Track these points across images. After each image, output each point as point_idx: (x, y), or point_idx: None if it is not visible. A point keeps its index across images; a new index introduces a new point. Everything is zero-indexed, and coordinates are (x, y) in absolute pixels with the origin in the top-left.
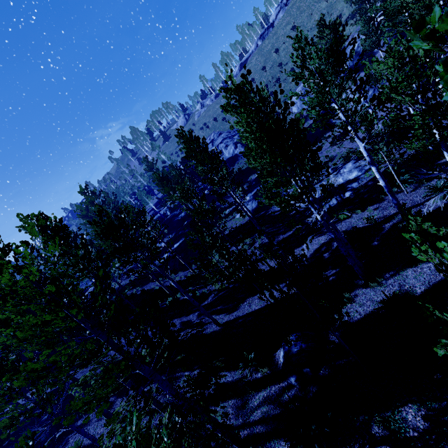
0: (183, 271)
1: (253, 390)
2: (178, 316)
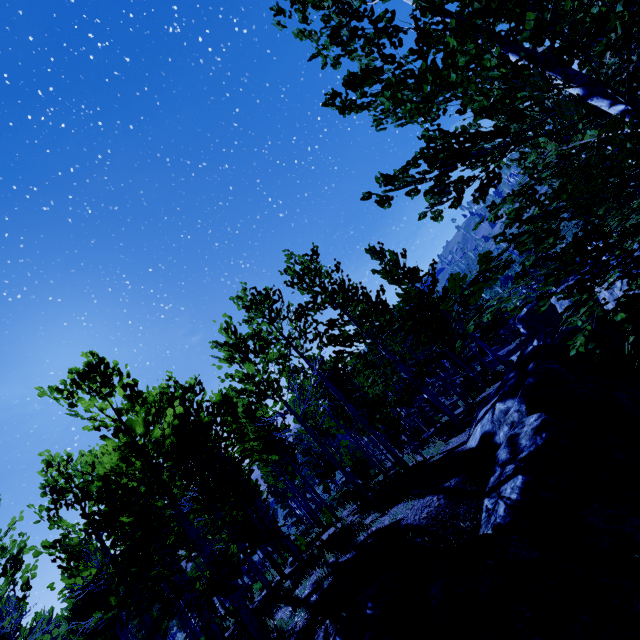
0: None
1: None
2: None
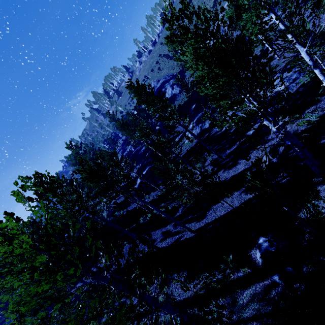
0: (154, 191)
1: (239, 288)
2: (159, 228)
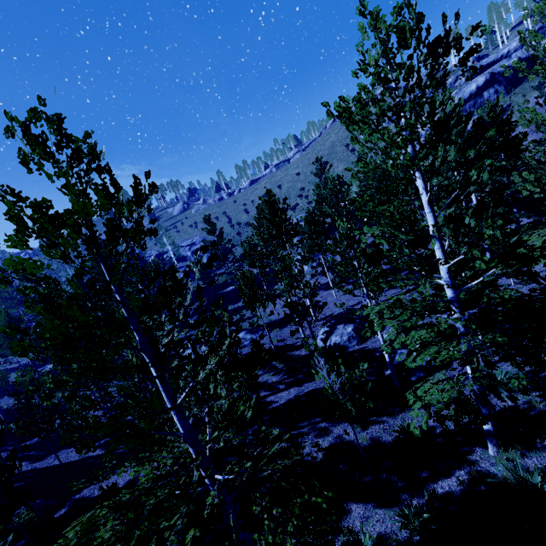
0: None
1: None
2: None
